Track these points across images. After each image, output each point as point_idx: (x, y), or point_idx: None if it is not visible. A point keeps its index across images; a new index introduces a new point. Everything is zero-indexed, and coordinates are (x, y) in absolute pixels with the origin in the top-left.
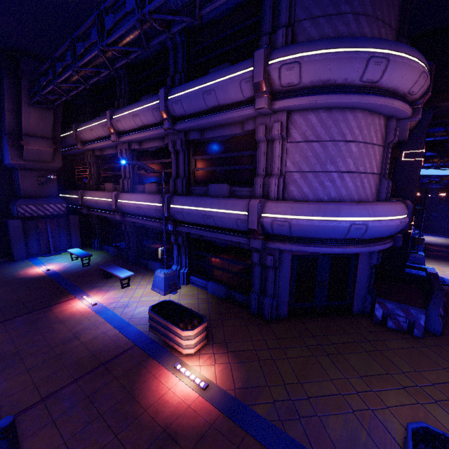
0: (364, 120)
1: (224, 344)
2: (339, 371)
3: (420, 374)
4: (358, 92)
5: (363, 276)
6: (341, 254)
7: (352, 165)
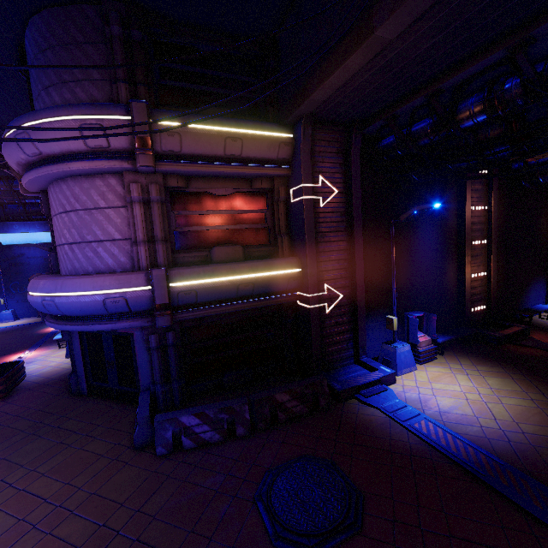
0: (78, 186)
1: (5, 404)
2: (4, 448)
3: (39, 477)
4: (40, 165)
5: (143, 361)
6: (120, 332)
7: (77, 236)
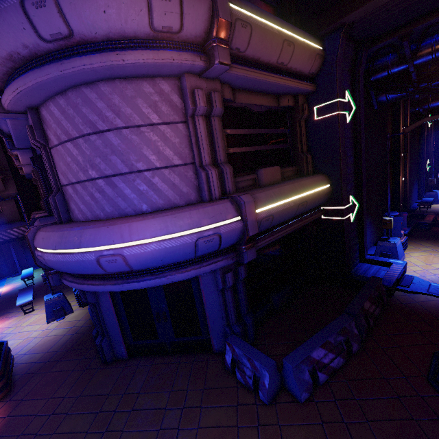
0: (117, 94)
1: (17, 403)
2: None
3: None
4: (61, 58)
5: (214, 304)
6: None
7: (121, 164)
